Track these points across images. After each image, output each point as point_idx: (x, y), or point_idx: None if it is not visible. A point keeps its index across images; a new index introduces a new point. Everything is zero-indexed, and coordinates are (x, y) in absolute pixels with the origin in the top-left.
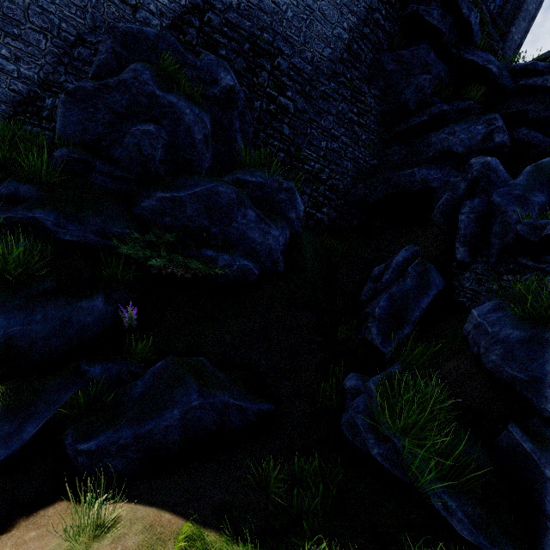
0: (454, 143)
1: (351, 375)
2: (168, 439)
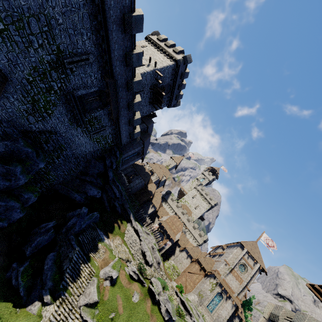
0: (89, 192)
1: (16, 263)
2: None
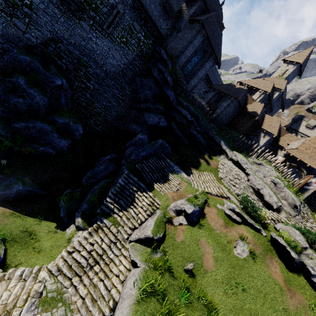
0: (148, 120)
1: (70, 189)
2: (11, 195)
